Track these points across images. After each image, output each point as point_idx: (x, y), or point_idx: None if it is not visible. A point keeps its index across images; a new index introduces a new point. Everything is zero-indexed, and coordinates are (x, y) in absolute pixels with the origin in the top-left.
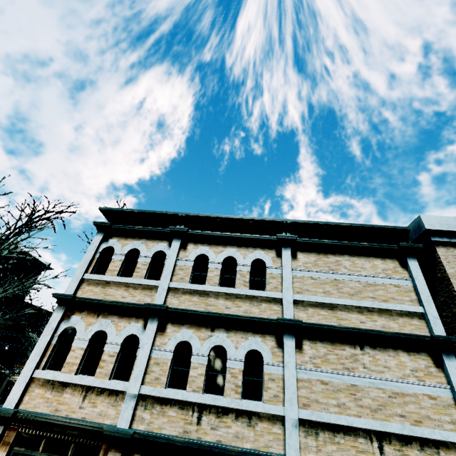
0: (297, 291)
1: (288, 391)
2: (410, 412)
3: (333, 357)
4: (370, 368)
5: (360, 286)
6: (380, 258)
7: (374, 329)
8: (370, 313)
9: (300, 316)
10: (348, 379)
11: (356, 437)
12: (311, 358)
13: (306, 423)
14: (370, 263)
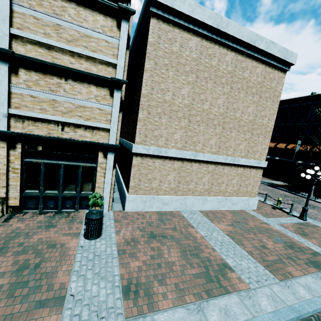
0: (17, 26)
1: (0, 98)
2: (86, 115)
3: (43, 82)
4: (68, 92)
5: (78, 36)
6: (104, 15)
7: (75, 68)
8: (80, 58)
9: (18, 50)
10: (51, 96)
11: (49, 124)
12: (25, 81)
13: (17, 116)
14: (93, 18)
